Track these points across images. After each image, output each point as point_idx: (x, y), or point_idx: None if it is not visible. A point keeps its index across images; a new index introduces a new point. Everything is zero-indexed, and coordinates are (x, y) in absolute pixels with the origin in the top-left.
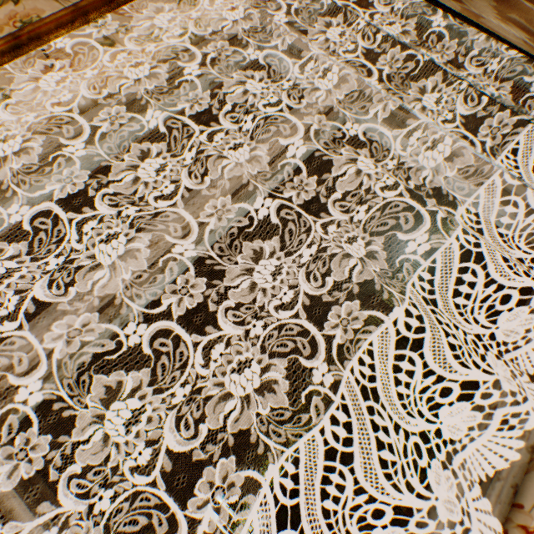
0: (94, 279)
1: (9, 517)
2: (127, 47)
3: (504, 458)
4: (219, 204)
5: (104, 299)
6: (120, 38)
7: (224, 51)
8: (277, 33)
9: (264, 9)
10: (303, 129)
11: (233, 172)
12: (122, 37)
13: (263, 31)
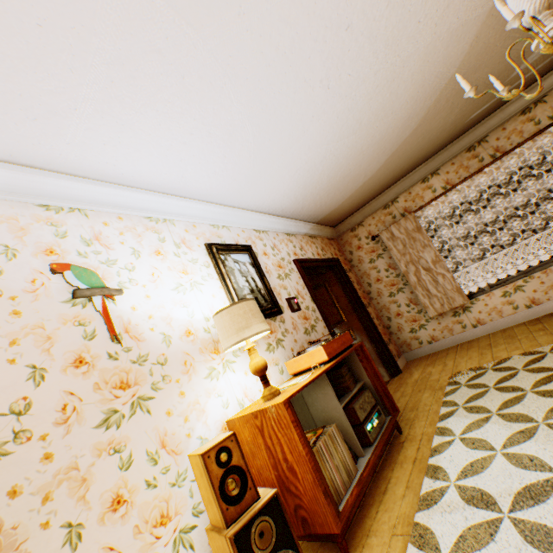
0: (480, 218)
1: (462, 247)
2: (499, 165)
3: (550, 262)
4: (510, 207)
5: (481, 222)
6: (498, 162)
7: (528, 159)
8: (550, 153)
9: (550, 142)
10: (542, 189)
11: (516, 199)
12: (498, 162)
13: (546, 150)
